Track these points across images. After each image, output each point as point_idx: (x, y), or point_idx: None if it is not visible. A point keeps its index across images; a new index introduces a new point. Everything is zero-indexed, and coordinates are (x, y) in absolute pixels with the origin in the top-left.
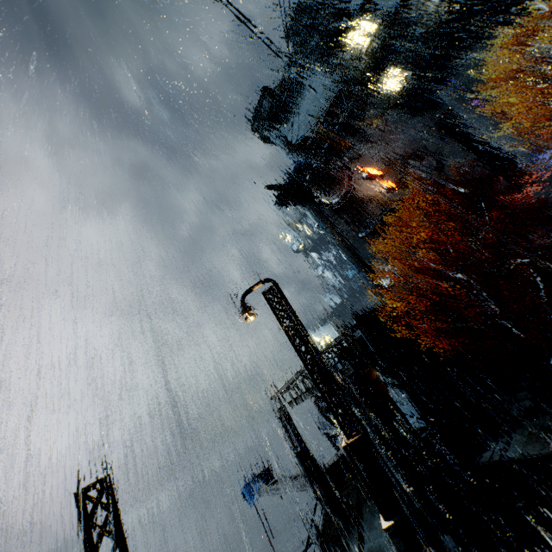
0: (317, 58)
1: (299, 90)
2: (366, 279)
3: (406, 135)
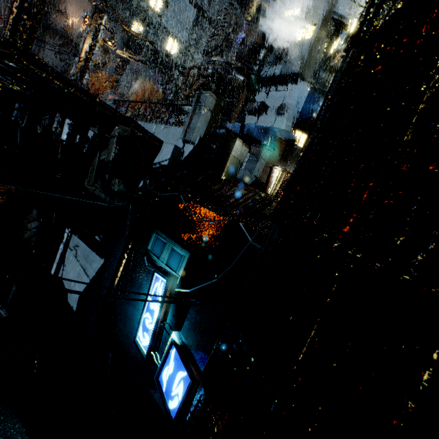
0: None
1: None
2: None
3: None
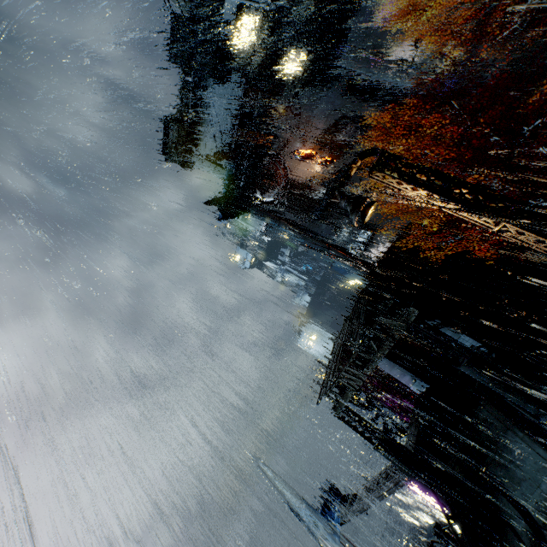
0: (209, 71)
1: (201, 107)
2: (336, 257)
3: (322, 110)
